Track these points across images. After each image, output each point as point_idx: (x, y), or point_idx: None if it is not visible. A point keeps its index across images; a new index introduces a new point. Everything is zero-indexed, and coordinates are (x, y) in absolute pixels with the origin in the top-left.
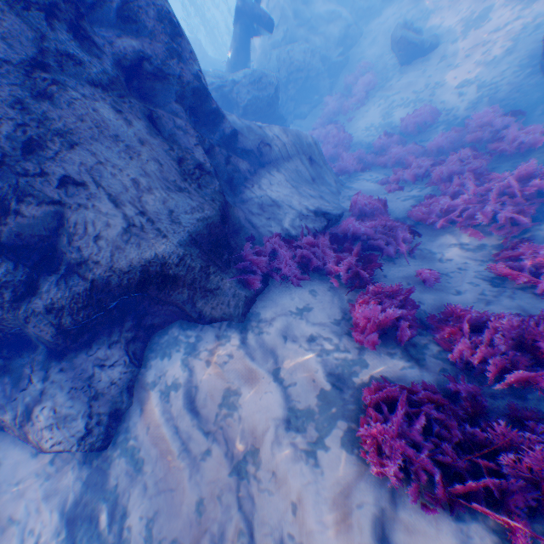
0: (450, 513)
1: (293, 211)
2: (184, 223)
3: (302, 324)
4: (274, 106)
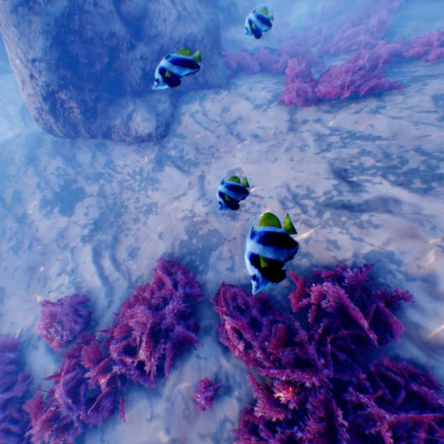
0: (314, 106)
1: (251, 46)
2: (204, 20)
3: (258, 85)
4: None
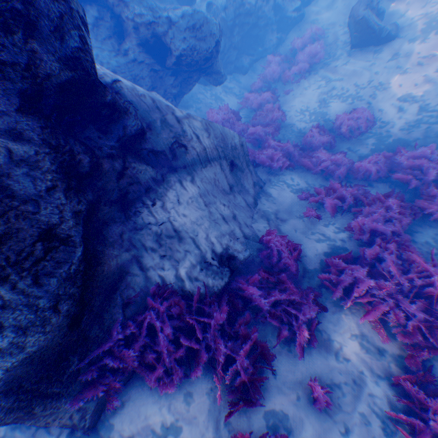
0: None
1: (195, 247)
2: None
3: None
4: (213, 60)
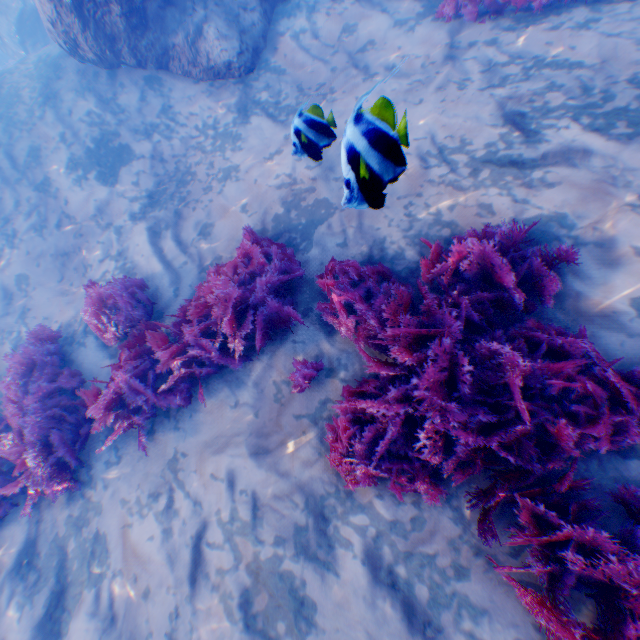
0: (489, 21)
1: None
2: None
3: None
4: None
